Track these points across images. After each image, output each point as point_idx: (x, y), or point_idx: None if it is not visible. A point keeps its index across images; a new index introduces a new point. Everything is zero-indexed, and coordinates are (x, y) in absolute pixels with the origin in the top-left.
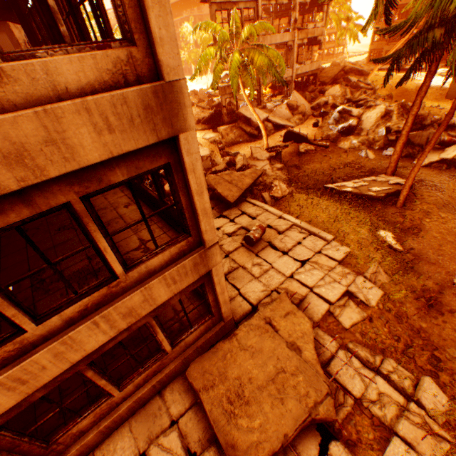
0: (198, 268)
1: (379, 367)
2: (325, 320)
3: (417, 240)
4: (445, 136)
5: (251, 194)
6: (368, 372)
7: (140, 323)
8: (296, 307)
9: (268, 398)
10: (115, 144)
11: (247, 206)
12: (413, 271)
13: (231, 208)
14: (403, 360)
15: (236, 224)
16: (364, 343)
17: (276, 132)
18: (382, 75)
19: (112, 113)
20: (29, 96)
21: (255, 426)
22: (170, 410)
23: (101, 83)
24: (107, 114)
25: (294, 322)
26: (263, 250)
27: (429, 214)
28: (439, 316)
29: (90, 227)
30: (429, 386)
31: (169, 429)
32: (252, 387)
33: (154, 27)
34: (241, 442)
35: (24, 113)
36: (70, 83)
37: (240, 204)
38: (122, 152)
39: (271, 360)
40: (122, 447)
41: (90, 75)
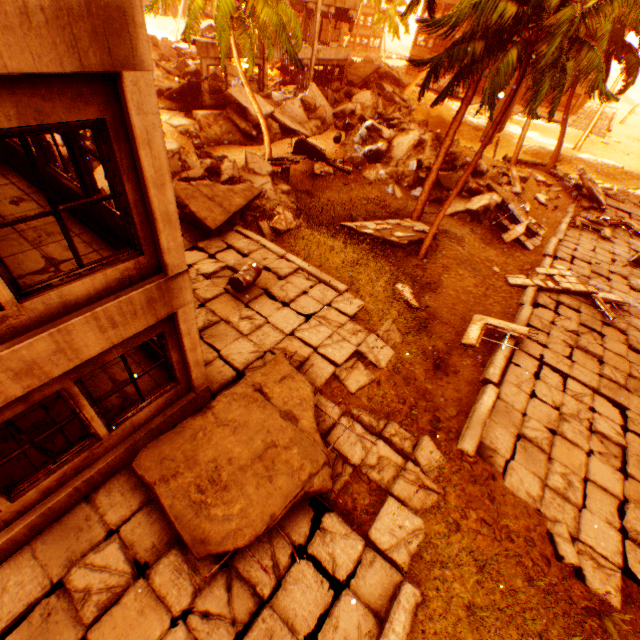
0: (155, 307)
1: (382, 431)
2: (330, 385)
3: (434, 298)
4: (474, 184)
5: (244, 222)
6: (370, 437)
7: (49, 391)
8: (295, 370)
9: (254, 478)
10: None
11: (237, 238)
12: (427, 331)
13: (211, 238)
14: (407, 423)
15: (218, 261)
16: (370, 408)
17: (284, 138)
18: None
19: None
20: None
21: (234, 513)
22: (107, 517)
23: None
24: None
25: (292, 387)
26: (257, 300)
27: (448, 270)
28: (445, 377)
29: None
30: (427, 444)
31: (104, 543)
32: (233, 468)
33: None
34: (214, 534)
35: None
36: None
37: (226, 234)
38: (5, 69)
39: (259, 434)
40: (18, 582)
41: None
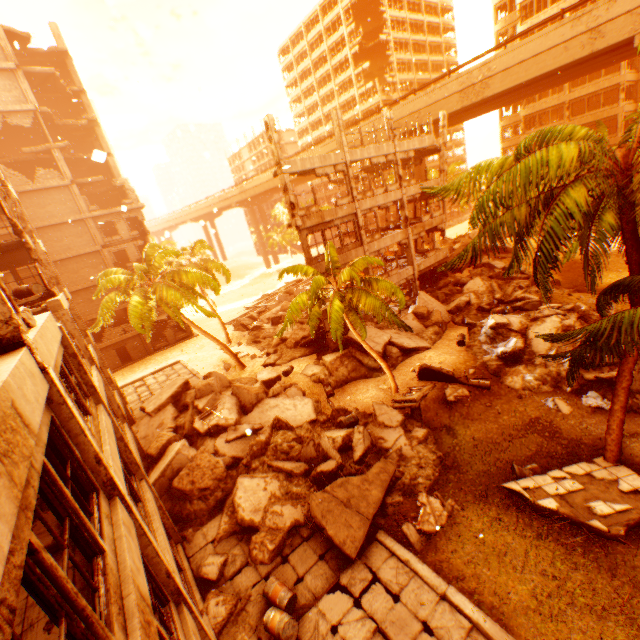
0: None
1: None
2: None
3: None
4: None
5: (384, 515)
6: None
7: None
8: None
9: None
10: None
11: (380, 554)
12: None
13: (353, 562)
14: None
15: (365, 614)
16: None
17: (405, 358)
18: (534, 245)
19: None
20: None
21: None
22: None
23: None
24: None
25: None
26: None
27: None
28: None
29: None
30: None
31: None
32: None
33: None
34: None
35: None
36: None
37: (368, 549)
38: None
39: None
40: None
41: None
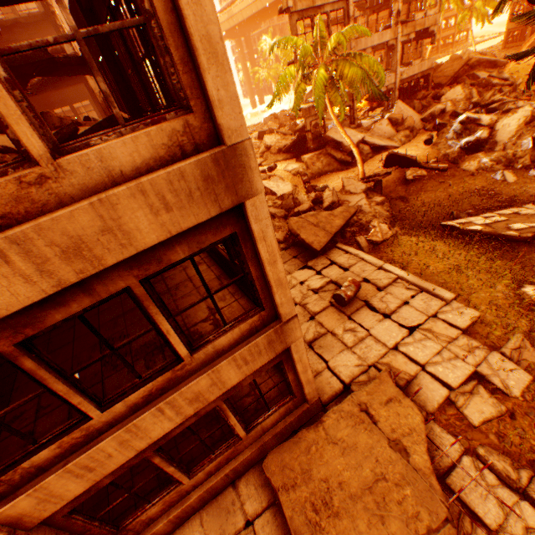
0: (273, 345)
1: (526, 487)
2: (444, 411)
3: None
4: None
5: (343, 238)
6: (508, 493)
7: (208, 407)
8: (401, 392)
9: (364, 513)
10: (173, 223)
11: (337, 253)
12: None
13: (317, 257)
14: None
15: (323, 277)
16: (502, 448)
17: (374, 155)
18: (527, 63)
19: (169, 191)
20: (85, 186)
21: None
22: (245, 506)
23: (156, 159)
24: (164, 192)
25: (399, 412)
26: (358, 311)
27: None
28: None
29: (151, 310)
30: None
31: (243, 531)
32: (343, 494)
33: (212, 90)
34: None
35: (80, 206)
36: (124, 166)
37: (328, 252)
38: (181, 229)
39: (367, 461)
40: None
41: (145, 153)
